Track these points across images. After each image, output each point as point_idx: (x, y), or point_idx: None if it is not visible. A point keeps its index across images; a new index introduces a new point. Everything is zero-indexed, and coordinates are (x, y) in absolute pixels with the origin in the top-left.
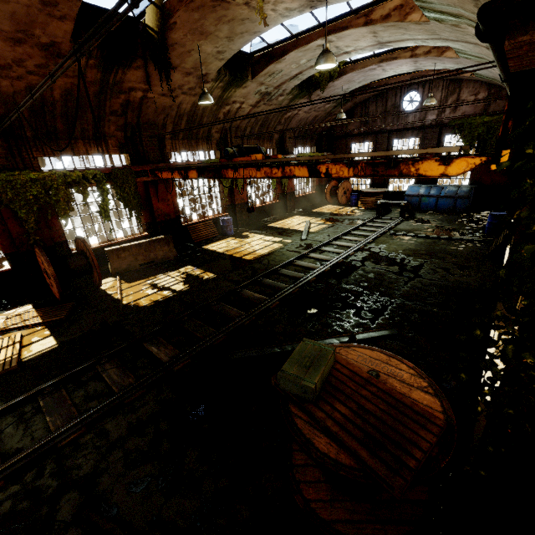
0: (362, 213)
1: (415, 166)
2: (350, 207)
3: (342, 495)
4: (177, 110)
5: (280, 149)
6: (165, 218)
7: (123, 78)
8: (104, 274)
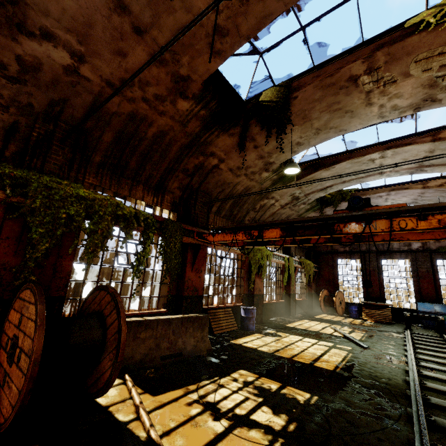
0: (380, 325)
1: None
2: (354, 318)
3: None
4: (231, 189)
5: (284, 251)
6: (193, 293)
7: (212, 141)
8: None
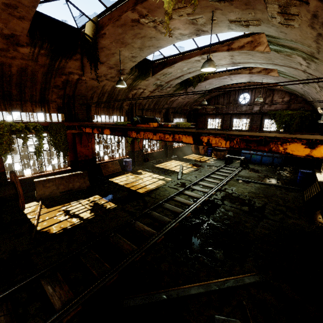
0: (215, 161)
1: (283, 146)
2: (207, 157)
3: None
4: (101, 89)
5: (165, 118)
6: (85, 158)
7: (65, 65)
8: (30, 198)
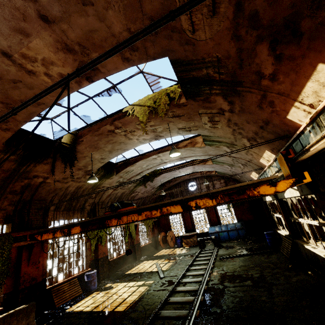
0: (189, 250)
1: (256, 190)
2: (178, 248)
3: None
4: (64, 191)
5: None
6: (30, 283)
7: (32, 169)
8: None
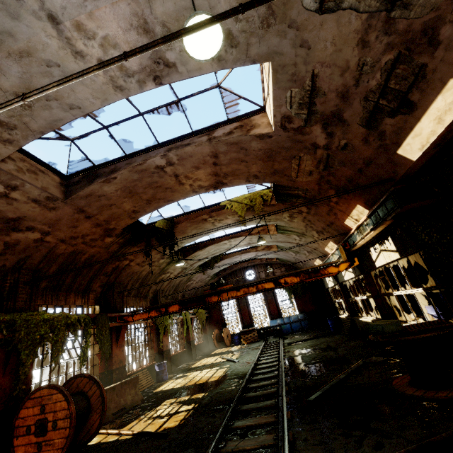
0: (251, 345)
1: (326, 270)
2: (237, 345)
3: (450, 388)
4: (138, 275)
5: None
6: (119, 365)
7: (126, 252)
8: None
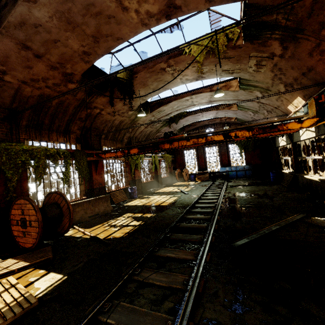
0: (202, 182)
1: (286, 126)
2: (192, 181)
3: None
4: (112, 123)
5: None
6: (99, 186)
7: (94, 101)
8: None
